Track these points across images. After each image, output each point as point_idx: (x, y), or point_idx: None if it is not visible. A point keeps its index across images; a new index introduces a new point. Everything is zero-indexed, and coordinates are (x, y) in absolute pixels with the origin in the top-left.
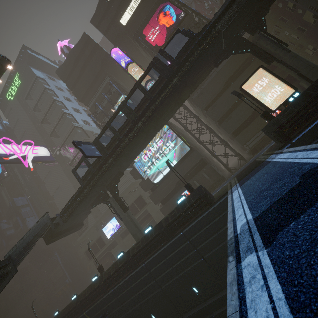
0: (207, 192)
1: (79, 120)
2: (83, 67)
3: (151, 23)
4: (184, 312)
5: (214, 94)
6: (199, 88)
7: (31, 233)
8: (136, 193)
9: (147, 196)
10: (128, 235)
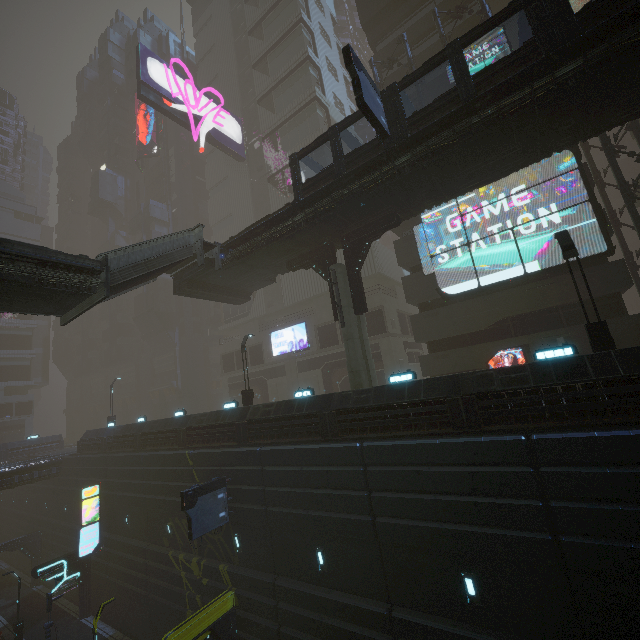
0: None
1: (328, 90)
2: None
3: None
4: (401, 604)
5: None
6: None
7: (159, 247)
8: (374, 299)
9: (393, 317)
10: (313, 371)
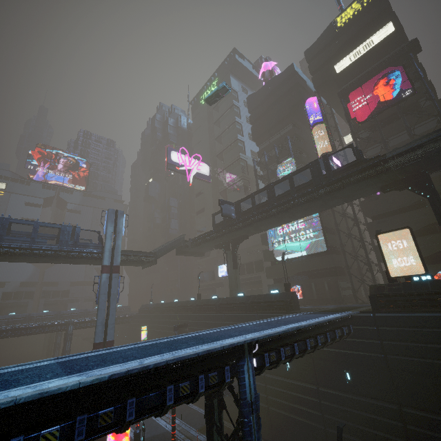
0: (295, 301)
1: (248, 151)
2: (273, 104)
3: (365, 87)
4: None
5: (391, 208)
6: None
7: (171, 244)
8: (260, 255)
9: (269, 264)
10: None
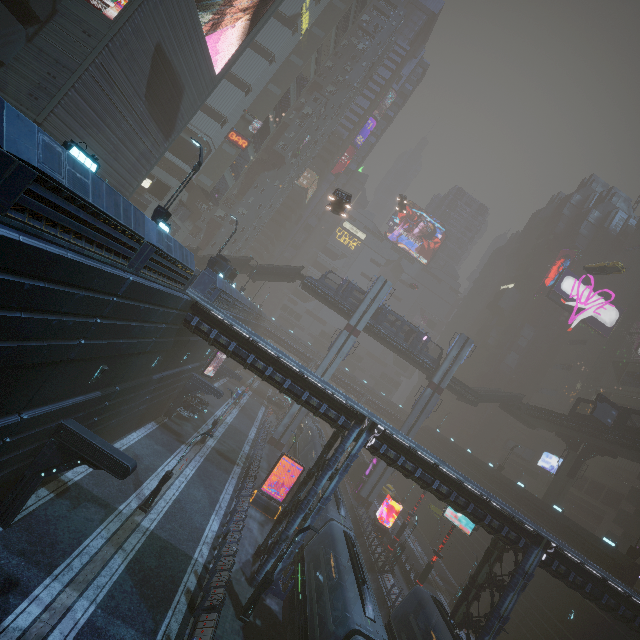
0: (632, 573)
1: None
2: None
3: None
4: None
5: None
6: None
7: (501, 395)
8: (624, 487)
9: (634, 508)
10: None
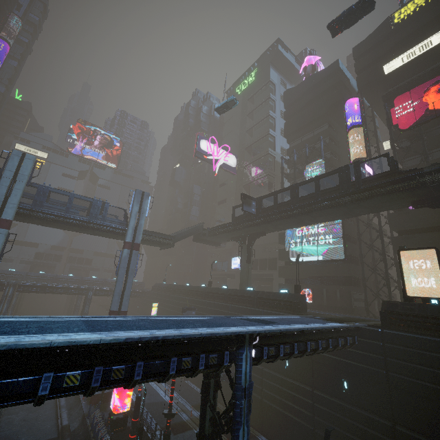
0: (303, 303)
1: (277, 147)
2: (310, 101)
3: (414, 92)
4: None
5: (421, 224)
6: None
7: (189, 230)
8: (275, 253)
9: (283, 263)
10: None
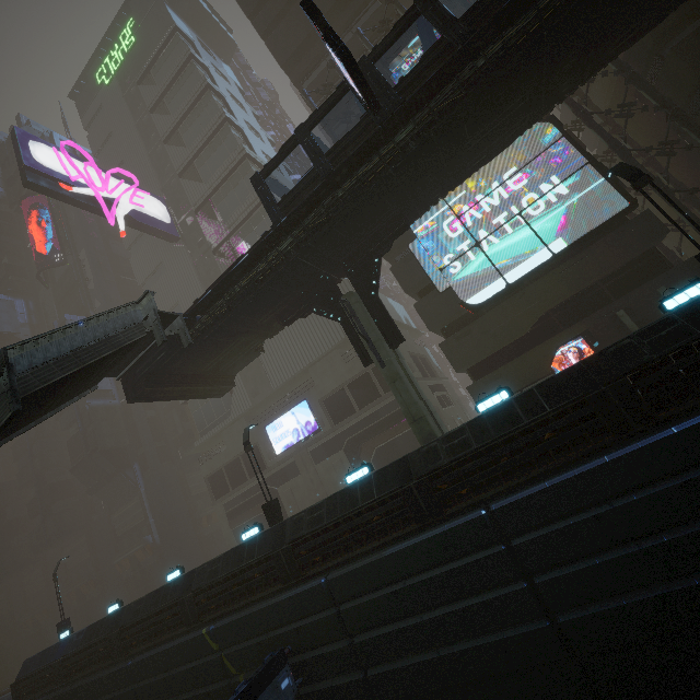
0: None
1: (257, 149)
2: None
3: None
4: None
5: None
6: (699, 18)
7: (93, 330)
8: None
9: (409, 361)
10: (334, 456)
